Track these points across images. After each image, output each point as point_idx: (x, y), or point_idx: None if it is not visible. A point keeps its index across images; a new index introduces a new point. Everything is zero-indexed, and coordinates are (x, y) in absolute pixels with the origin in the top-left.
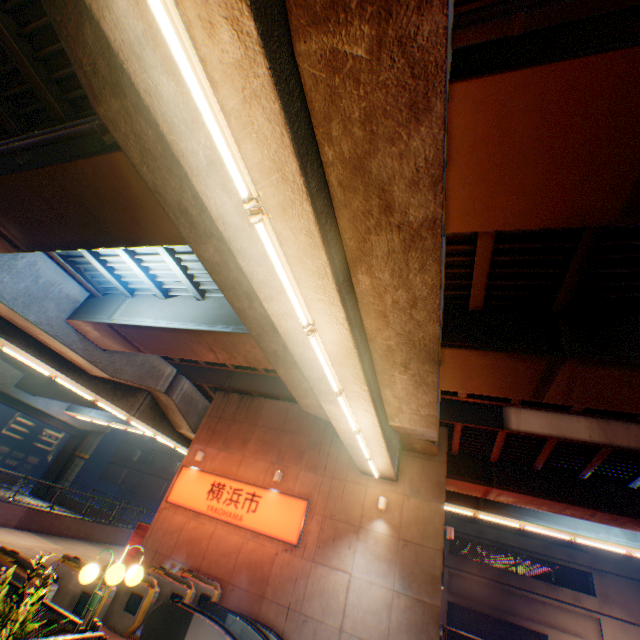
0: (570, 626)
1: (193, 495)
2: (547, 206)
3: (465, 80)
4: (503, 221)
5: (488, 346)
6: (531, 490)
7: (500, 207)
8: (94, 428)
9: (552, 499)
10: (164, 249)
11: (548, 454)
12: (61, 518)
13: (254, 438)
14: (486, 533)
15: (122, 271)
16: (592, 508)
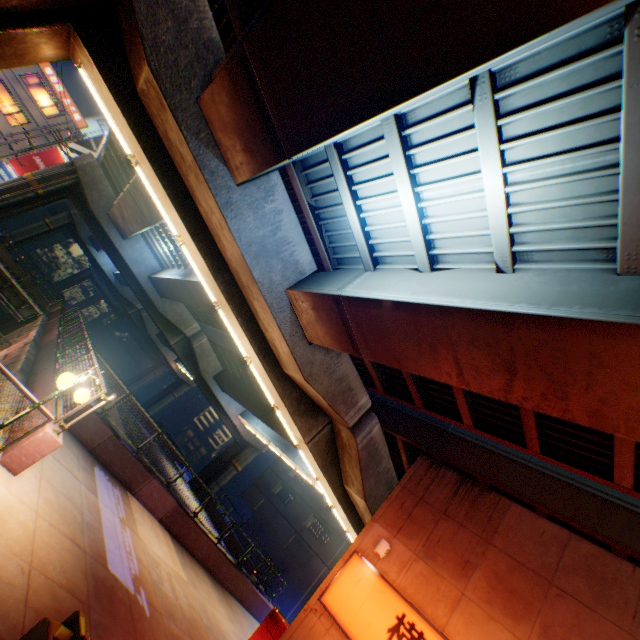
0: None
1: (361, 617)
2: None
3: None
4: None
5: None
6: None
7: None
8: (253, 442)
9: None
10: (495, 143)
11: None
12: (198, 532)
13: (483, 567)
14: None
15: (375, 226)
16: None
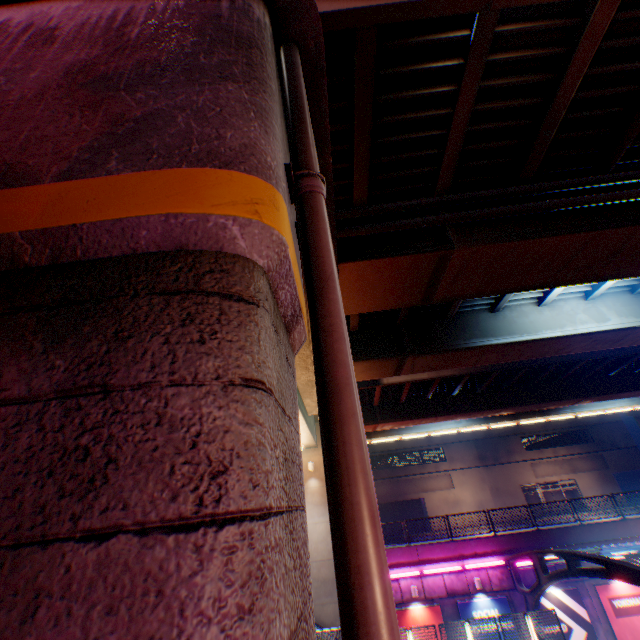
0: (435, 486)
1: None
2: (389, 302)
3: (342, 263)
4: (368, 309)
5: (366, 356)
6: (401, 417)
7: (366, 304)
8: None
9: (414, 418)
10: None
11: (408, 390)
12: None
13: None
14: (377, 447)
15: None
16: (435, 416)
